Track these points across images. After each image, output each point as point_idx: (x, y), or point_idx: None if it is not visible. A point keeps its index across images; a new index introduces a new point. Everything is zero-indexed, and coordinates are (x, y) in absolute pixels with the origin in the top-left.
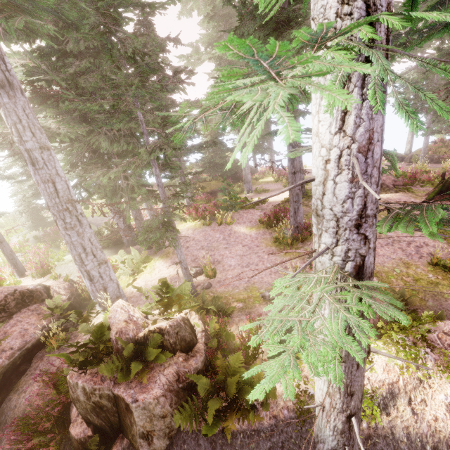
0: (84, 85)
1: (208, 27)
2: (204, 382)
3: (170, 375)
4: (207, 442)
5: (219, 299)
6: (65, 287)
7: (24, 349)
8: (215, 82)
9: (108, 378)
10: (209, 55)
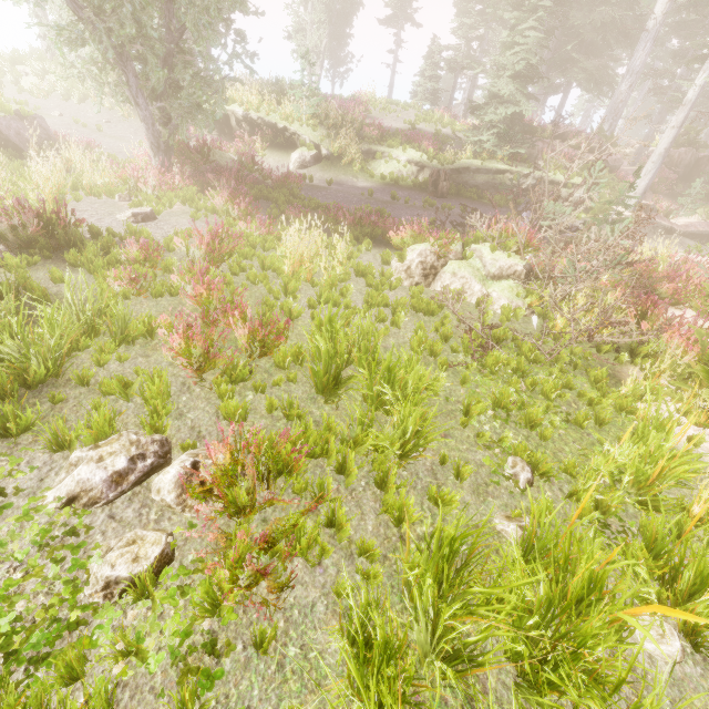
0: None
1: None
2: None
3: None
4: None
5: None
6: None
7: None
8: None
9: None
10: None
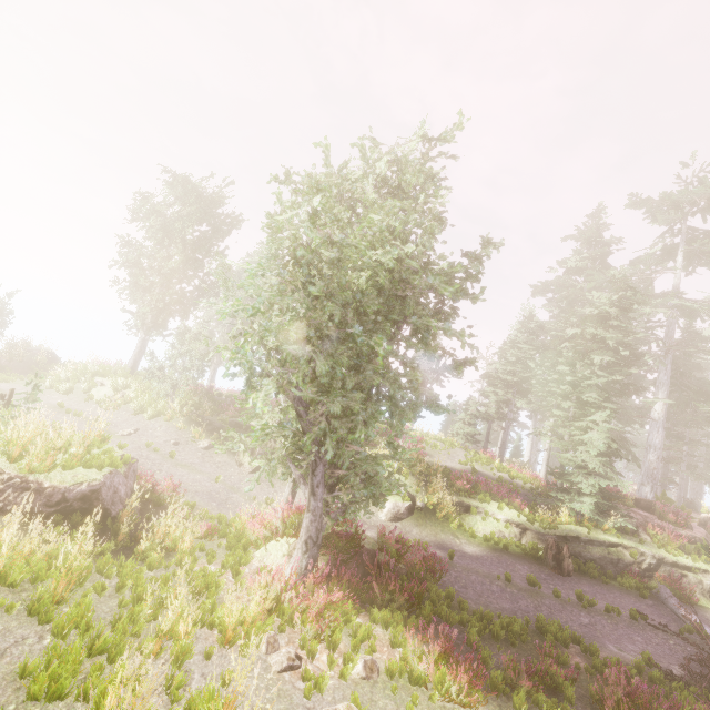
0: None
1: None
2: None
3: None
4: None
5: None
6: None
7: None
8: None
9: None
10: None
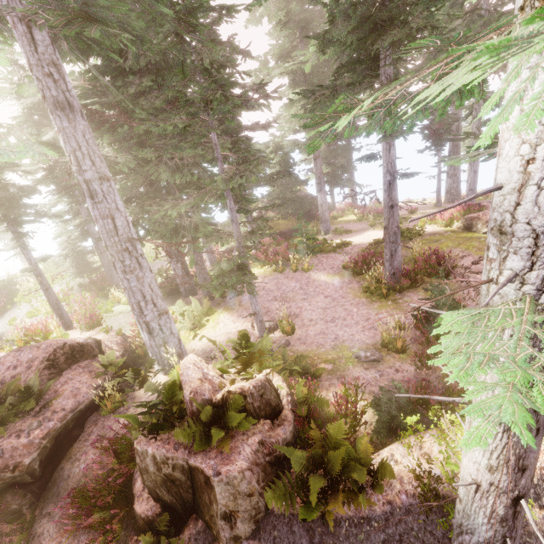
0: (145, 106)
1: (278, 37)
2: (300, 456)
3: (255, 446)
4: (302, 529)
5: (305, 358)
6: (118, 342)
7: (77, 410)
8: (290, 100)
9: (185, 445)
10: (281, 69)
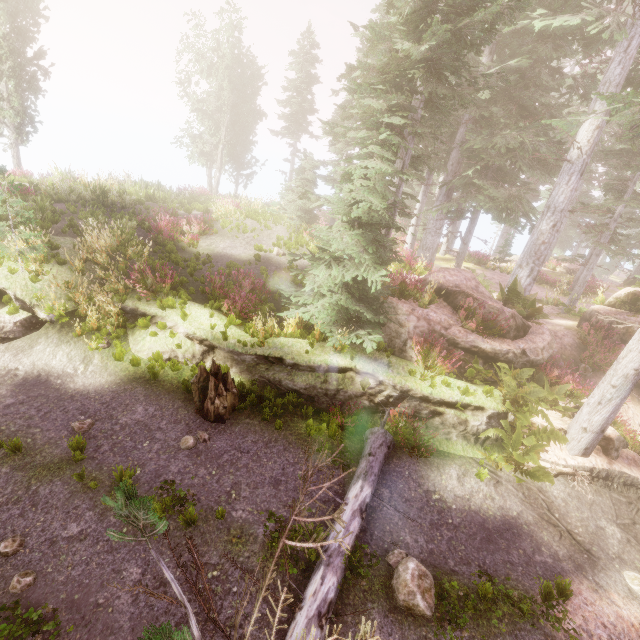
0: None
1: None
2: None
3: None
4: None
5: None
6: None
7: None
8: None
9: None
10: None
